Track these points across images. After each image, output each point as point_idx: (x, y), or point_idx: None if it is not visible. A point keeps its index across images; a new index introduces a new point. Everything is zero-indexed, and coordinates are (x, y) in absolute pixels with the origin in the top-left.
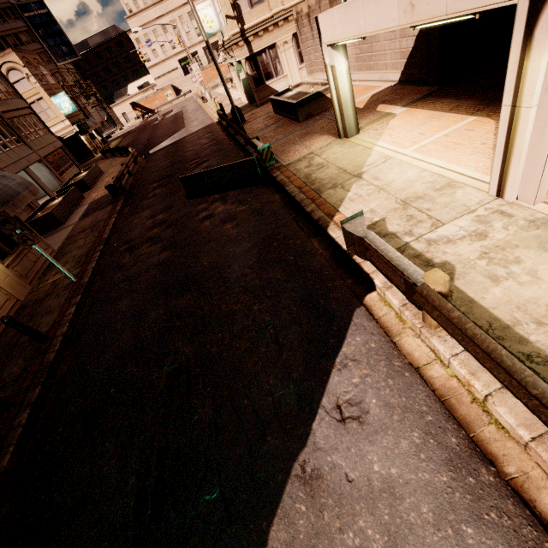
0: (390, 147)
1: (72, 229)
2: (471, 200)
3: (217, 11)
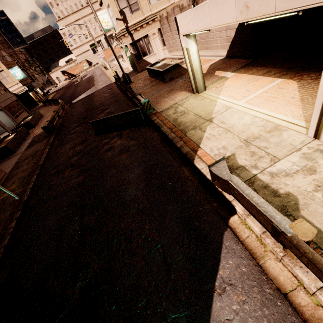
0: (228, 100)
1: (20, 156)
2: (295, 141)
3: (110, 16)
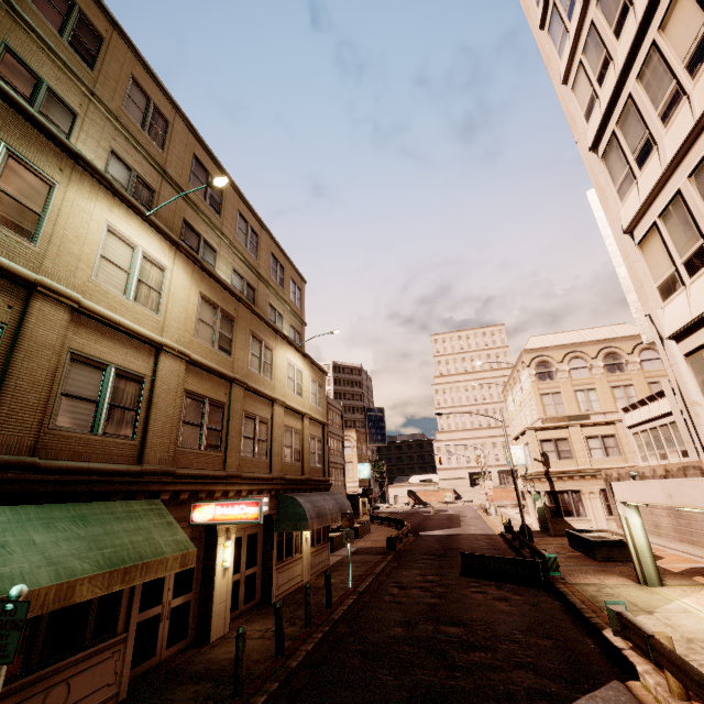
0: (694, 605)
1: (342, 557)
2: None
3: (525, 453)
